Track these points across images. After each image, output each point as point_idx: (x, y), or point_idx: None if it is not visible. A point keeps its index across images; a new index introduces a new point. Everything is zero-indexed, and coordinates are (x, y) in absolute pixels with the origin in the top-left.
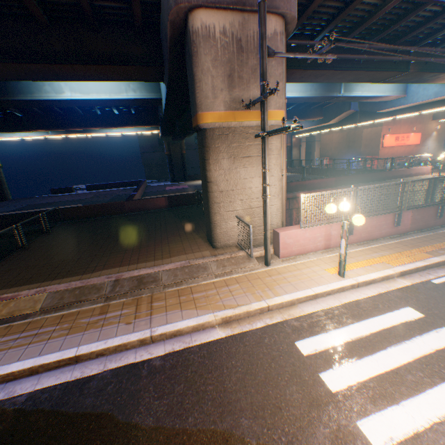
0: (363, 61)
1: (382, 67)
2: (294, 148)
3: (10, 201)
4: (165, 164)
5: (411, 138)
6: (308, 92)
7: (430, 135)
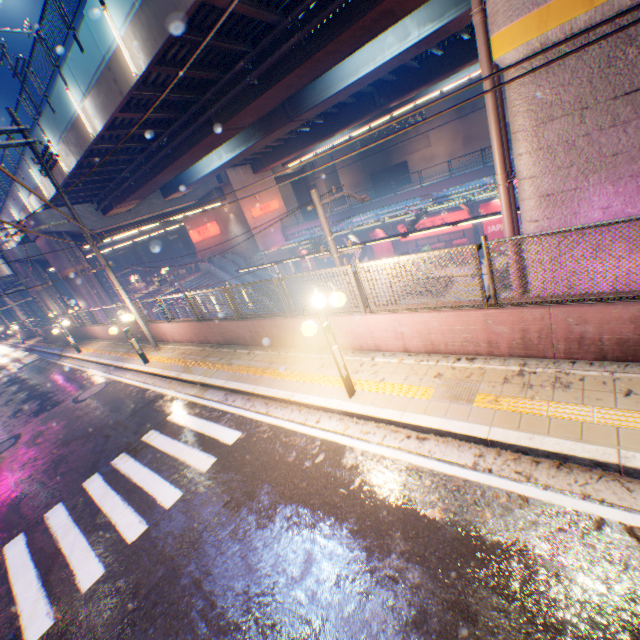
0: None
1: None
2: None
3: None
4: None
5: (212, 229)
6: None
7: (230, 219)
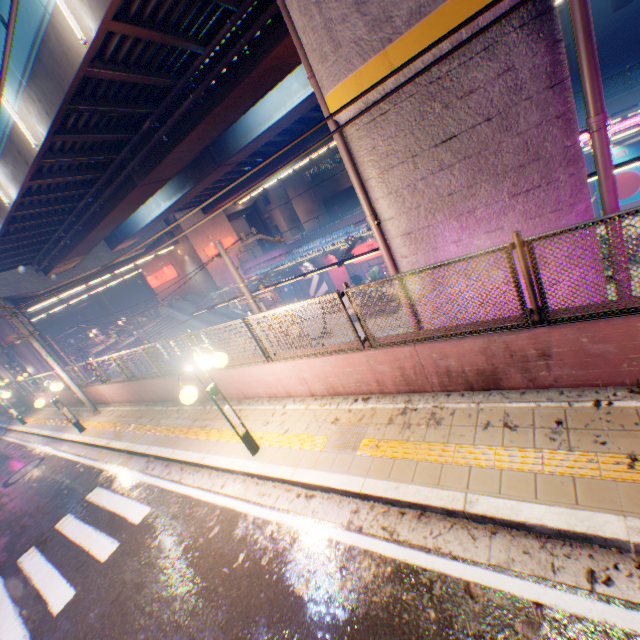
0: None
1: None
2: None
3: None
4: None
5: (169, 272)
6: None
7: (186, 261)
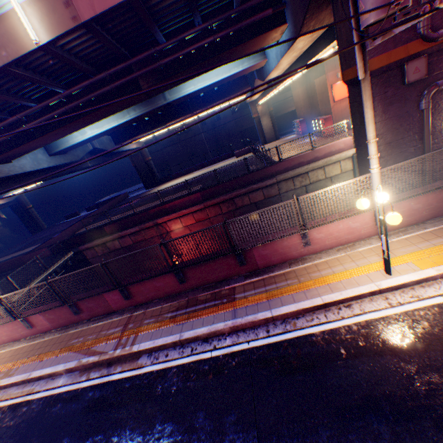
0: (77, 107)
1: (103, 102)
2: (263, 117)
3: (37, 234)
4: (161, 162)
5: None
6: (127, 115)
7: None
